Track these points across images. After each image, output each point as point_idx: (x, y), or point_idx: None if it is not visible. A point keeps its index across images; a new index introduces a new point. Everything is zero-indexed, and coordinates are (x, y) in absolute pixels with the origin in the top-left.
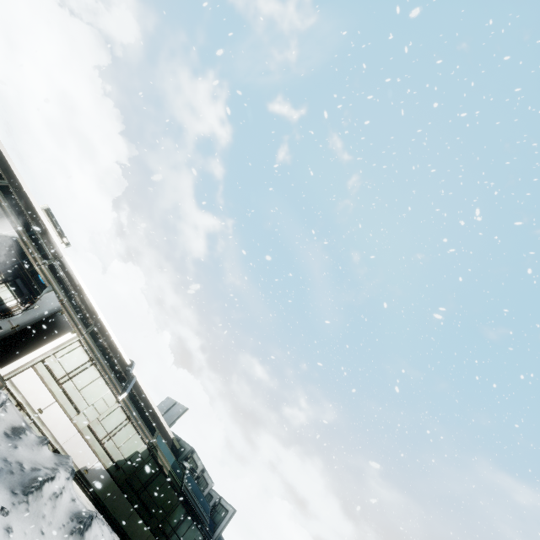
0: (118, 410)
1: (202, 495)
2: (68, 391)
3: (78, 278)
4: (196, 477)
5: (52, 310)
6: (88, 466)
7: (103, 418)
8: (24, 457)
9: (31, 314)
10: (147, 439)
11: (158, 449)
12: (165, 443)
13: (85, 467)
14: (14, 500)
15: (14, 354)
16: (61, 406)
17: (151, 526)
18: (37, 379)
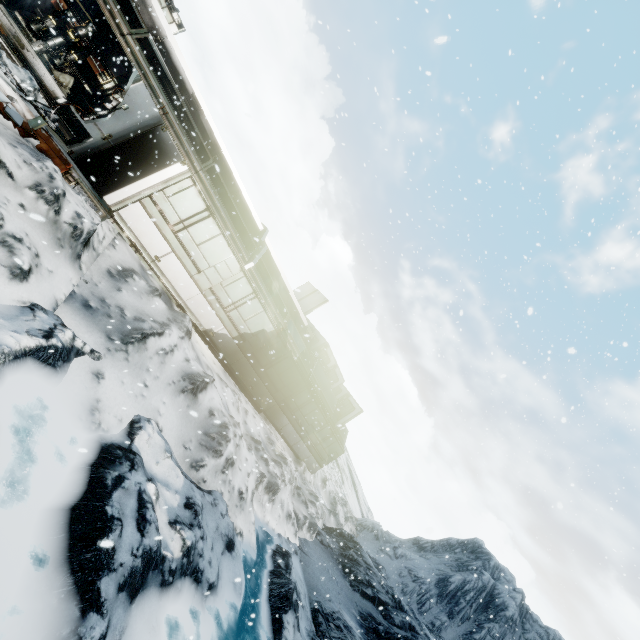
0: (243, 280)
1: (329, 389)
2: (185, 243)
3: (191, 83)
4: (326, 369)
5: (150, 119)
6: (213, 329)
7: (226, 284)
8: (129, 304)
9: (122, 120)
10: (276, 320)
11: (288, 333)
12: (297, 329)
13: (211, 329)
14: (110, 346)
15: (116, 180)
16: (179, 259)
17: (277, 398)
18: (148, 219)
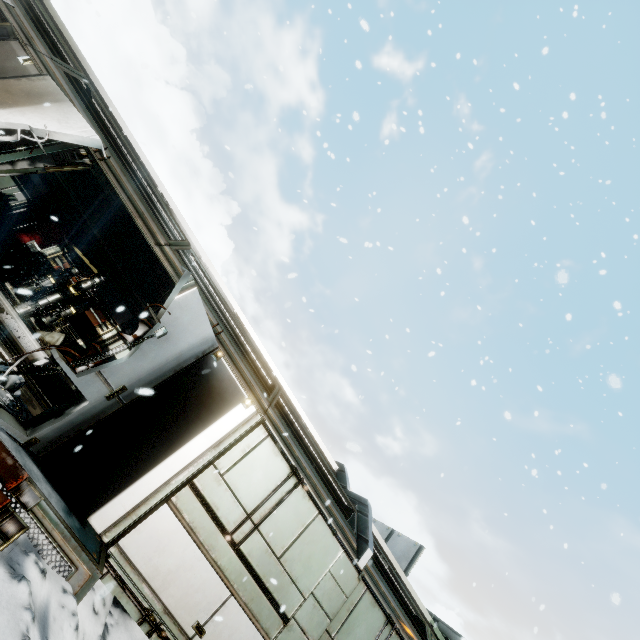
0: (365, 601)
1: None
2: (255, 561)
3: (229, 301)
4: None
5: (197, 345)
6: None
7: (337, 627)
8: None
9: (151, 355)
10: None
11: None
12: None
13: None
14: None
15: (123, 469)
16: (243, 607)
17: None
18: (182, 535)
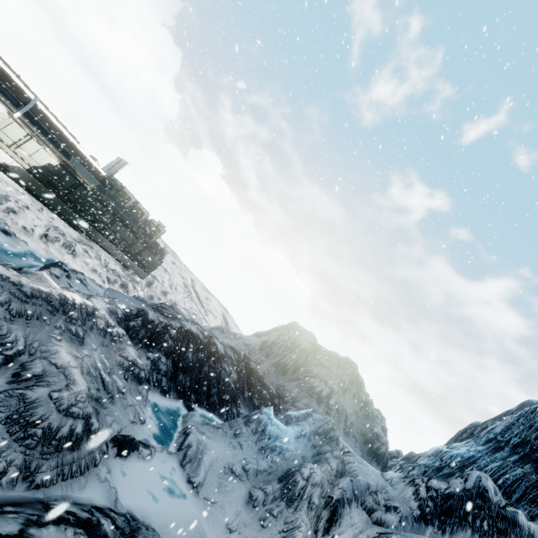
0: (15, 125)
1: (129, 212)
2: None
3: None
4: (131, 205)
5: None
6: (7, 163)
7: (2, 128)
8: None
9: None
10: (60, 158)
11: (76, 170)
12: (86, 170)
13: (5, 163)
14: None
15: None
16: None
17: (85, 218)
18: None
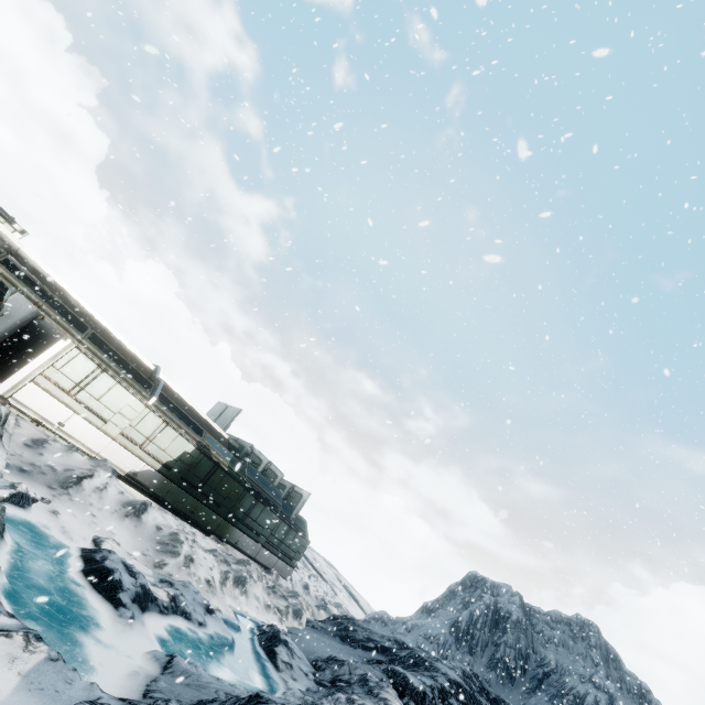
0: (151, 415)
1: (270, 484)
2: (85, 401)
3: (51, 275)
4: (262, 470)
5: (28, 315)
6: (135, 469)
7: (136, 424)
8: (54, 462)
9: (4, 323)
10: (194, 440)
11: (210, 448)
12: (218, 442)
13: (133, 470)
14: (54, 493)
15: (5, 371)
16: (83, 417)
17: (221, 513)
18: (43, 393)
